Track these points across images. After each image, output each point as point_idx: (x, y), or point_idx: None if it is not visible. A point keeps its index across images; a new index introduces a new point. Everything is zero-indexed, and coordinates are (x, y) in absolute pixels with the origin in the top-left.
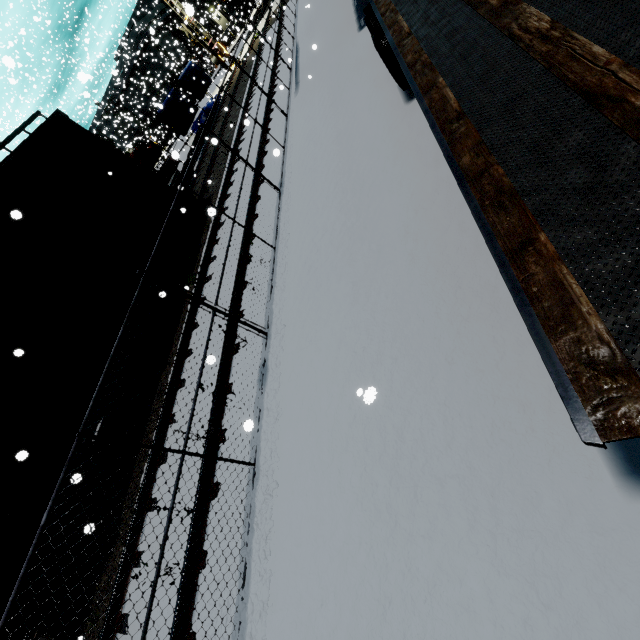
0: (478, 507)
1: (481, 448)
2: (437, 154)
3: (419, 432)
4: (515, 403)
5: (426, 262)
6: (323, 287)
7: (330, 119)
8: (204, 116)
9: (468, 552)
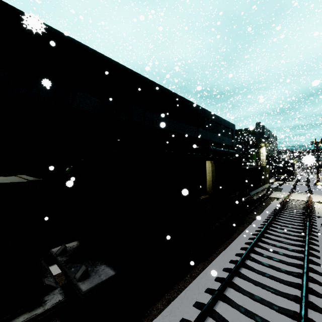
0: None
1: None
2: None
3: None
4: None
5: None
6: None
7: None
8: None
9: None
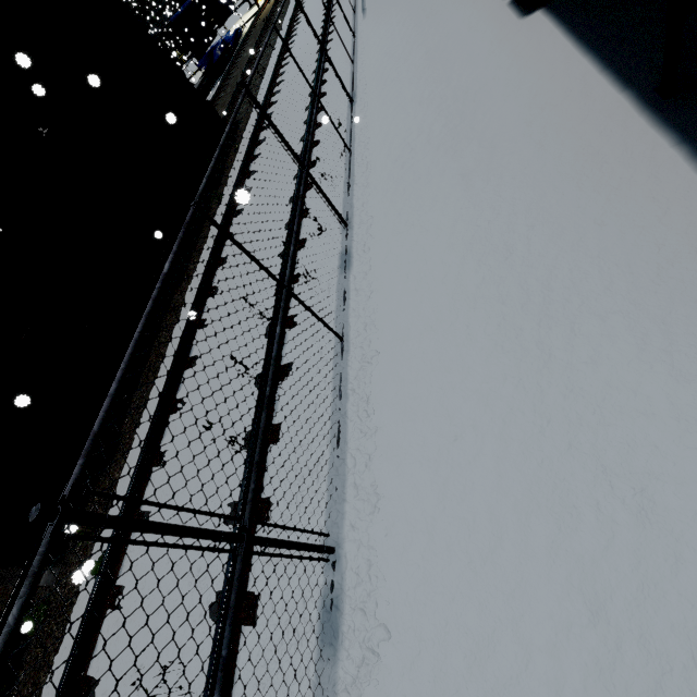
0: (648, 333)
1: (646, 288)
2: (566, 57)
3: (570, 281)
4: (685, 246)
5: (560, 148)
6: (423, 179)
7: (415, 38)
8: (219, 49)
9: (640, 369)
